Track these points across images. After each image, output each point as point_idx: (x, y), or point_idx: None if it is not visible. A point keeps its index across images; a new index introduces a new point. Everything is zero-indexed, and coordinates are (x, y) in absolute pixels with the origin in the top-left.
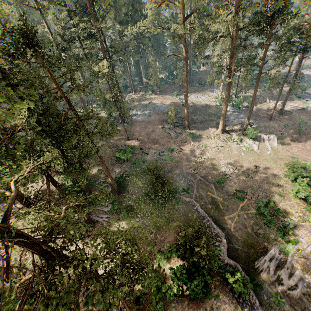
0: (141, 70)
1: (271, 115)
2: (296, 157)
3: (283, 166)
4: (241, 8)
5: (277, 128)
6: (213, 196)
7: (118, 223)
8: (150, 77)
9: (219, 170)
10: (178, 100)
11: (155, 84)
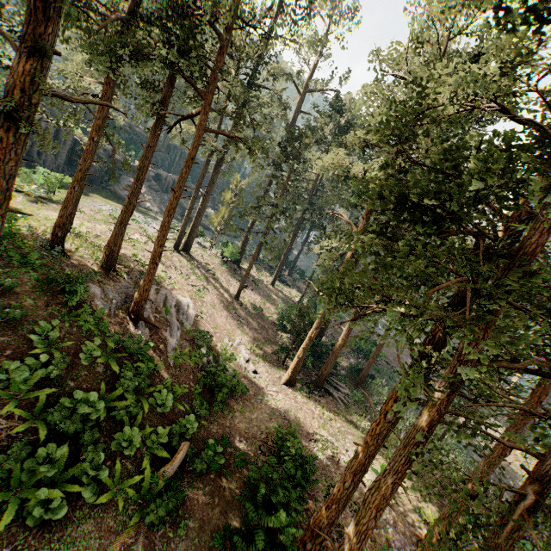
0: None
1: None
2: None
3: None
4: None
5: None
6: None
7: (362, 419)
8: None
9: None
10: None
11: None
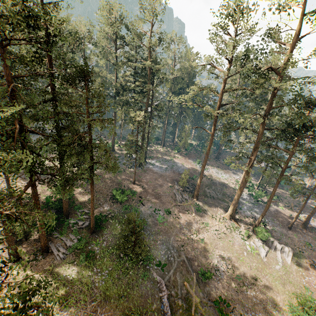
0: (176, 131)
1: (292, 224)
2: (313, 290)
3: (292, 295)
4: (271, 114)
5: (296, 241)
6: (189, 290)
7: (70, 266)
8: (181, 139)
9: (210, 259)
10: (198, 168)
11: (183, 146)
